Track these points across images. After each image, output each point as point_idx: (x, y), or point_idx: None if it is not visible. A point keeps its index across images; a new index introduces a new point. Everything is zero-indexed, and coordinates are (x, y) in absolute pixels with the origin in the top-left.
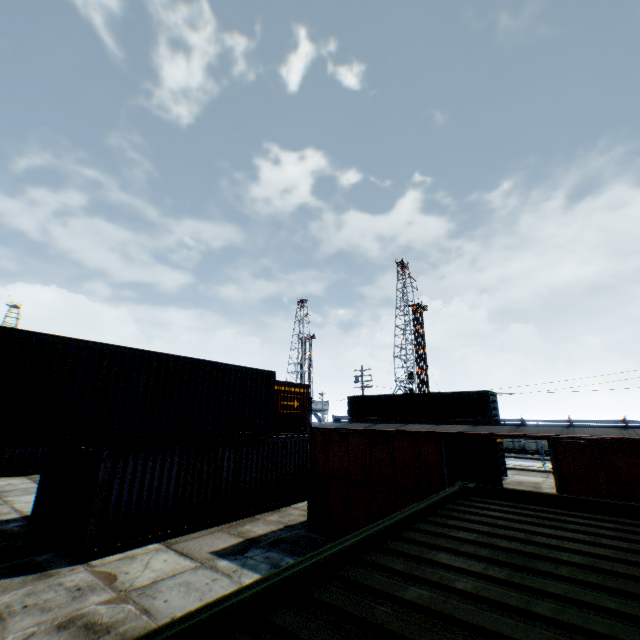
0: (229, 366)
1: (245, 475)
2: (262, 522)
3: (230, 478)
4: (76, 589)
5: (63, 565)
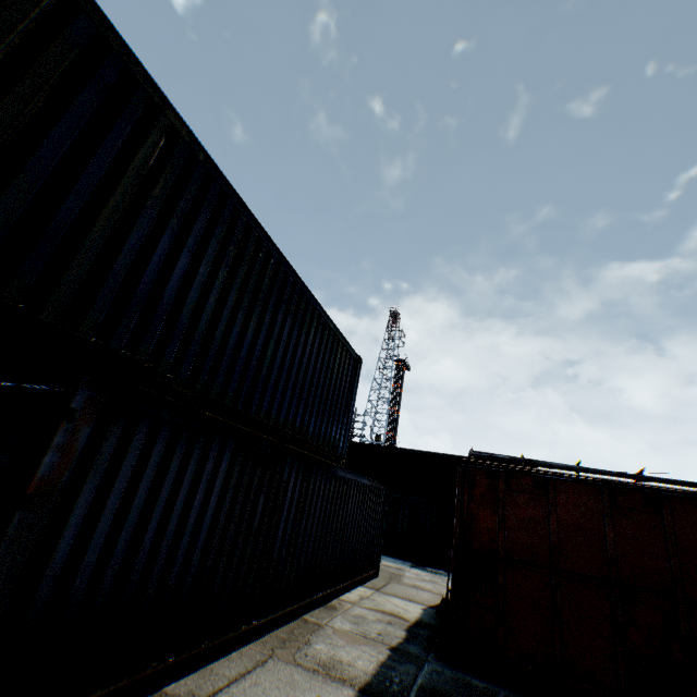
0: (325, 316)
1: (304, 530)
2: (337, 636)
3: (287, 532)
4: None
5: None
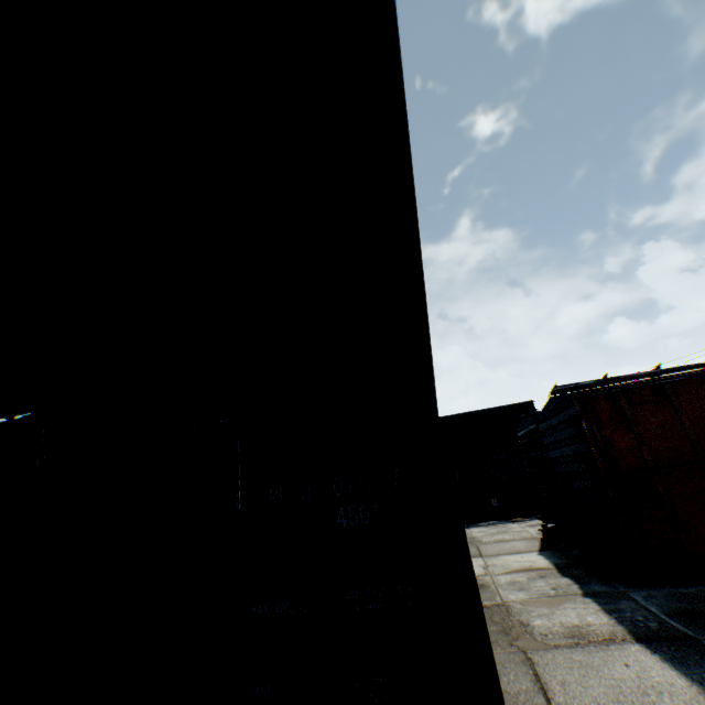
0: None
1: None
2: (533, 606)
3: None
4: None
5: None
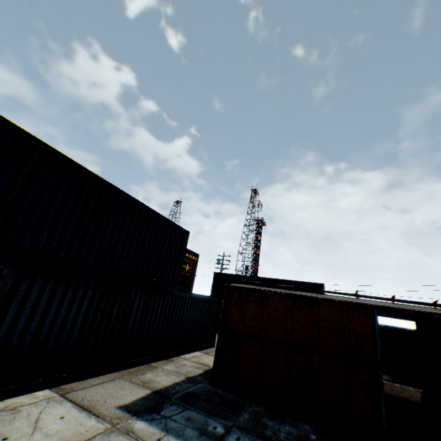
0: (156, 214)
1: (149, 322)
2: (162, 371)
3: (136, 323)
4: None
5: None
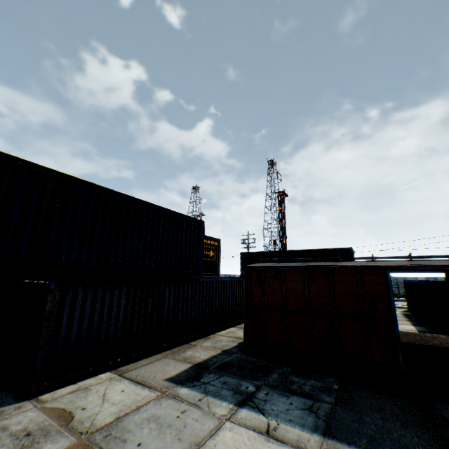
0: (169, 211)
1: (182, 308)
2: (200, 348)
3: (170, 311)
4: (24, 435)
5: (7, 403)
